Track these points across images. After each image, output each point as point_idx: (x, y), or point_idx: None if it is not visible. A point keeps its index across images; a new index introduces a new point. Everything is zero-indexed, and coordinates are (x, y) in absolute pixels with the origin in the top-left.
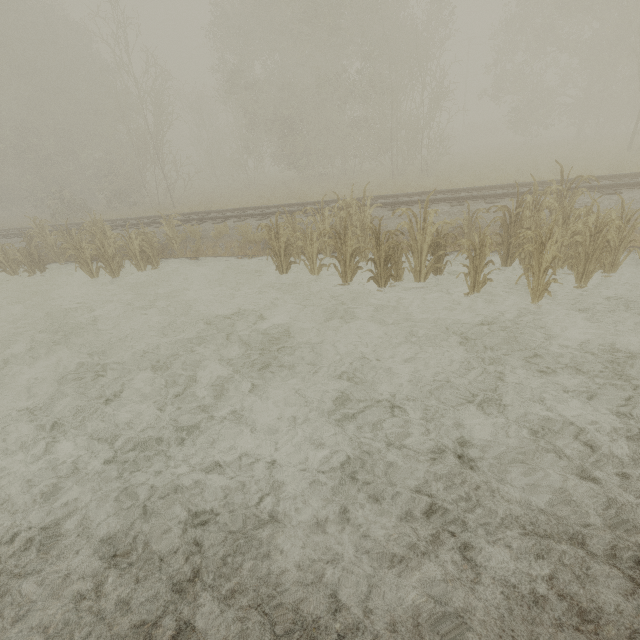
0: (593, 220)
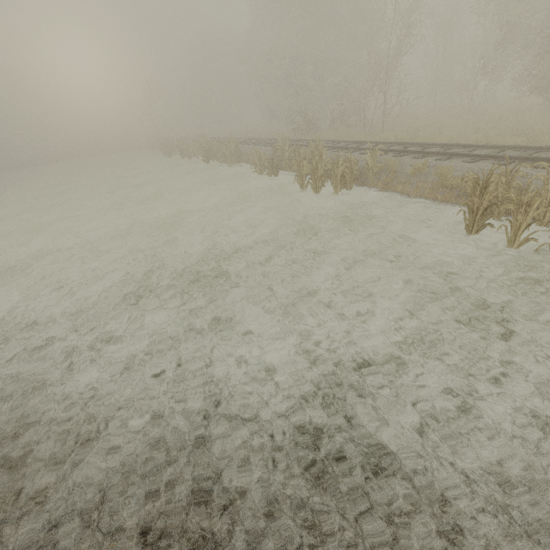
0: None
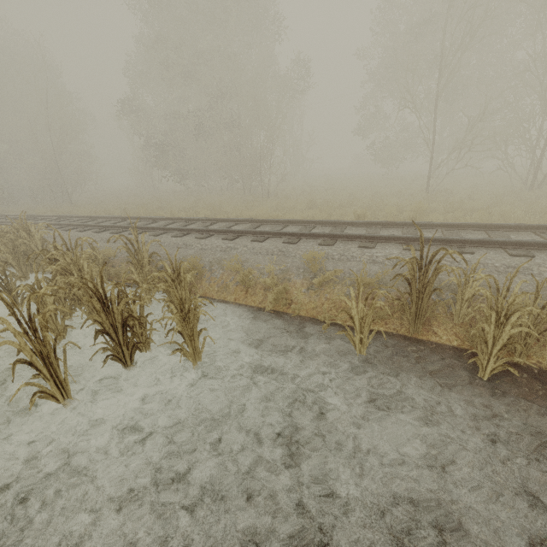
0: (76, 277)
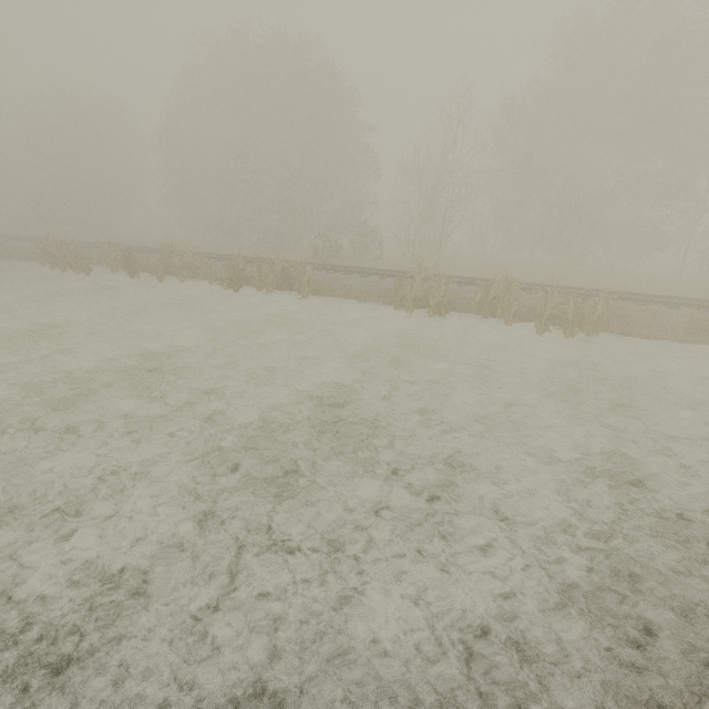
0: None
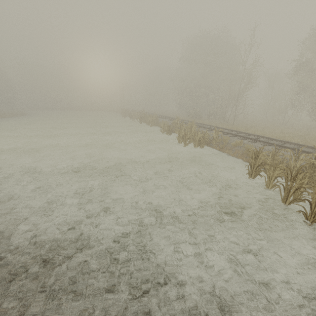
0: None
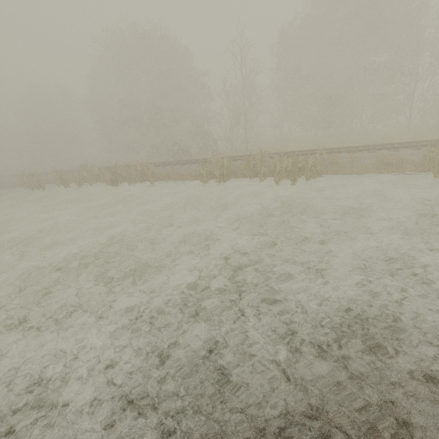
0: None
